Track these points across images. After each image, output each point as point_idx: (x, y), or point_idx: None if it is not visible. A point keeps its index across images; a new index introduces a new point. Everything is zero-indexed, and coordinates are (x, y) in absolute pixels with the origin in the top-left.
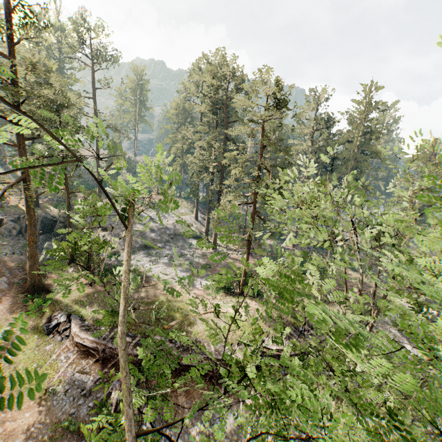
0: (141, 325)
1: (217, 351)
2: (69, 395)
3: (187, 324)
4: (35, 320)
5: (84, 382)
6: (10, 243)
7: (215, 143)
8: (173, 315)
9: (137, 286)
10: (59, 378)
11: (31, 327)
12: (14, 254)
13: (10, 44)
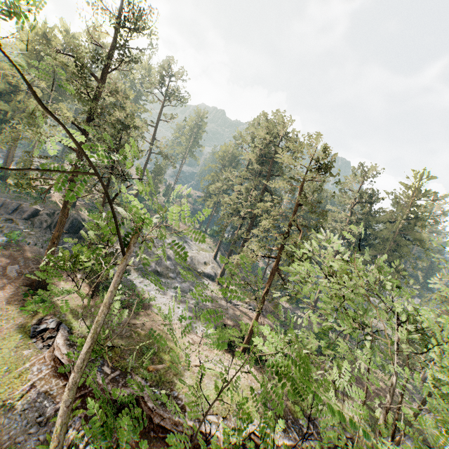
0: (126, 358)
1: (197, 418)
2: (24, 416)
3: (174, 372)
4: (26, 317)
5: (45, 407)
6: (36, 234)
7: (252, 191)
8: (162, 356)
9: (135, 312)
10: (23, 391)
11: (20, 323)
12: (36, 245)
13: (103, 71)
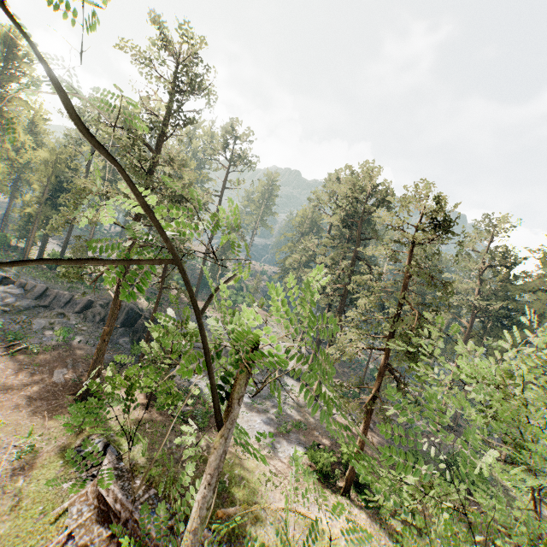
0: None
1: None
2: None
3: (252, 519)
4: (70, 436)
5: None
6: (88, 329)
7: (341, 261)
8: (235, 494)
9: (200, 428)
10: (58, 544)
11: (62, 445)
12: (87, 343)
13: (159, 140)
